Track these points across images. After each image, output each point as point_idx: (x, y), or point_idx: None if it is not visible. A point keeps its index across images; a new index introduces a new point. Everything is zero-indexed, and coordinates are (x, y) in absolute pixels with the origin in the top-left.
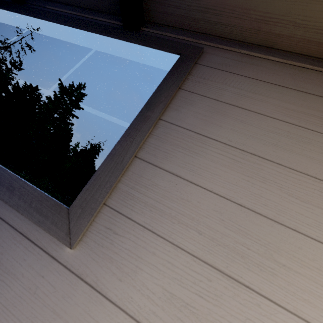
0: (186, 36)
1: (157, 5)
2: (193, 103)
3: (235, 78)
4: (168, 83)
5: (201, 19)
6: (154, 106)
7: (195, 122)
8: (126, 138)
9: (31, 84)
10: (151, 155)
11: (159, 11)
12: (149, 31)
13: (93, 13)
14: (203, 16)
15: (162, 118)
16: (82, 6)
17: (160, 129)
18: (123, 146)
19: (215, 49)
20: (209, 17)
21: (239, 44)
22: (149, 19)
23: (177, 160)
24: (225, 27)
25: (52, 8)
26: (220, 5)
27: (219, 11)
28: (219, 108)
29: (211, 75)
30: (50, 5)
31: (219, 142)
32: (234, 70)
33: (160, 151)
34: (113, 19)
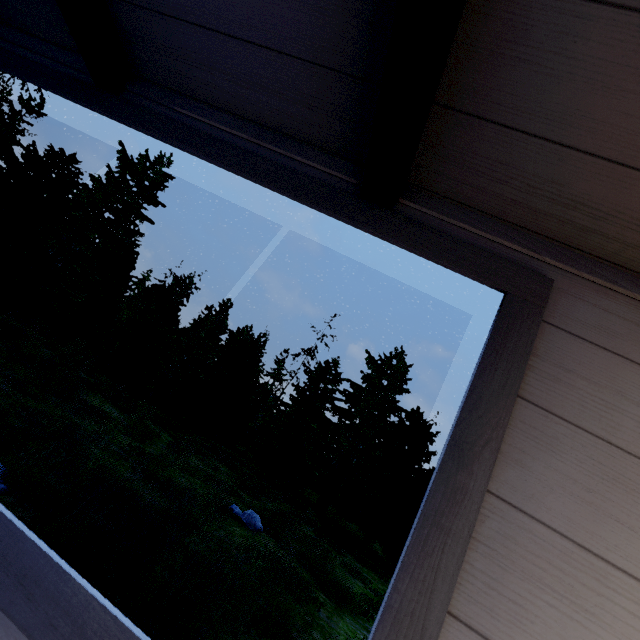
0: (508, 237)
1: (449, 166)
2: (555, 446)
3: (637, 378)
4: (491, 383)
5: (551, 214)
6: (471, 454)
7: (570, 510)
8: (421, 556)
9: (62, 149)
10: (481, 608)
11: (452, 176)
12: (418, 209)
13: (286, 144)
14: (559, 211)
15: (490, 488)
16: (259, 121)
17: (491, 523)
18: (418, 583)
19: (575, 280)
20: (573, 217)
21: (633, 277)
22: (419, 183)
23: (548, 634)
24: (607, 240)
25: (189, 114)
26: (612, 204)
27: (605, 214)
28: (617, 469)
29: (580, 362)
30: (184, 107)
31: (637, 580)
32: (632, 352)
33: (501, 598)
34: (333, 166)
